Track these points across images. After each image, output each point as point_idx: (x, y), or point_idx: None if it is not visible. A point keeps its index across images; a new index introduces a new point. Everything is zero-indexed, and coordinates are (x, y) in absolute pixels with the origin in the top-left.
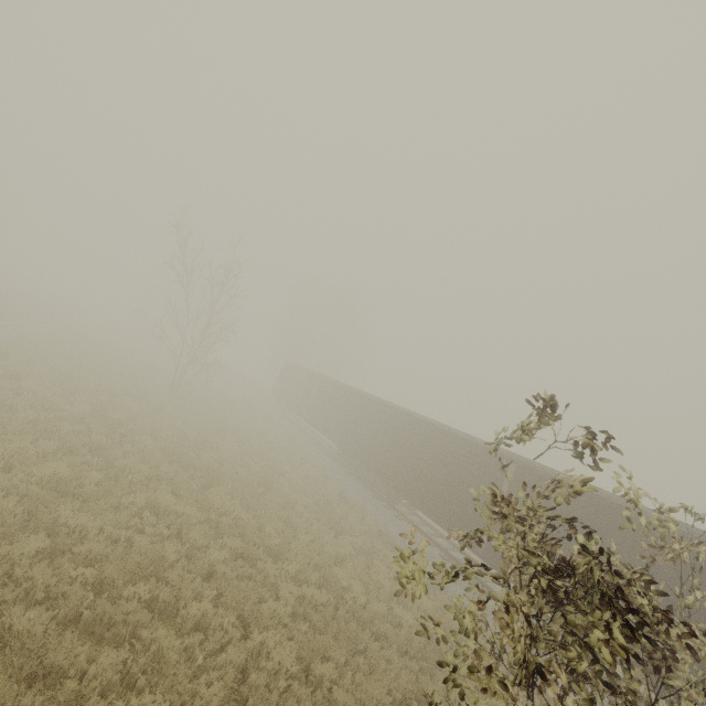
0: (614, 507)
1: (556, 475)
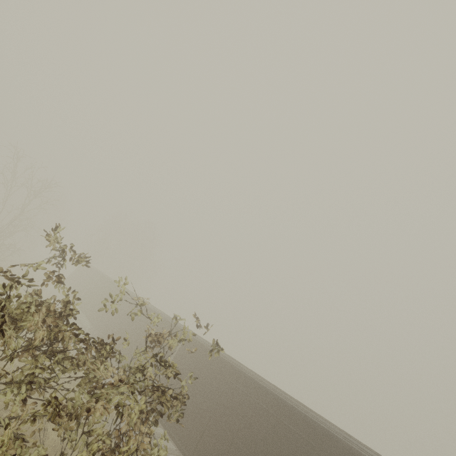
0: (223, 362)
1: (204, 343)
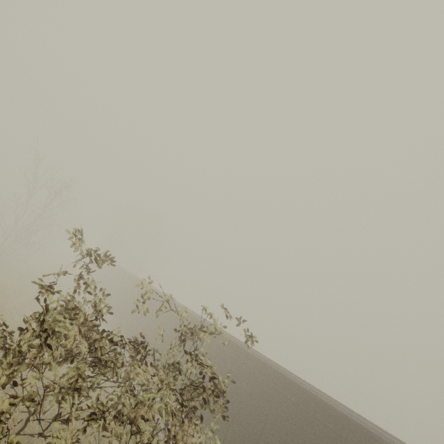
0: (246, 354)
1: (225, 335)
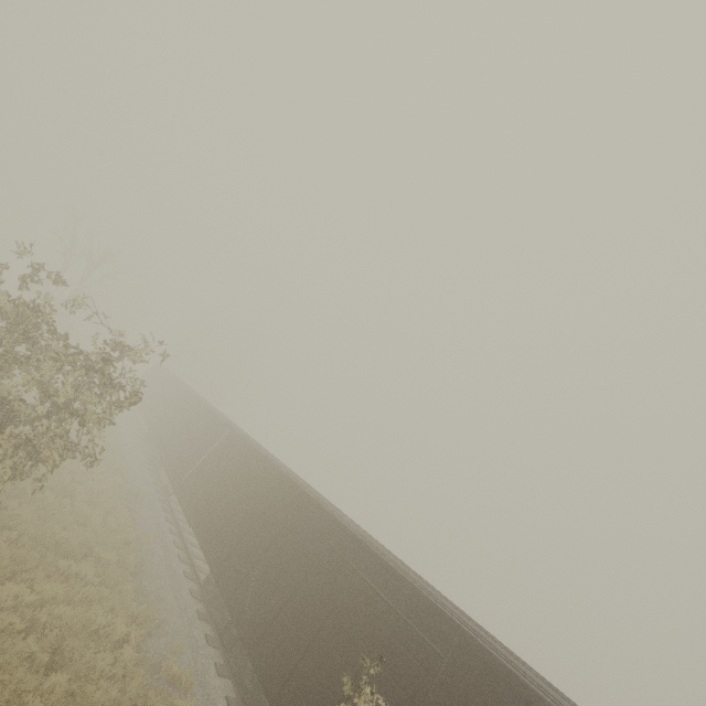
0: (251, 449)
1: (244, 436)
